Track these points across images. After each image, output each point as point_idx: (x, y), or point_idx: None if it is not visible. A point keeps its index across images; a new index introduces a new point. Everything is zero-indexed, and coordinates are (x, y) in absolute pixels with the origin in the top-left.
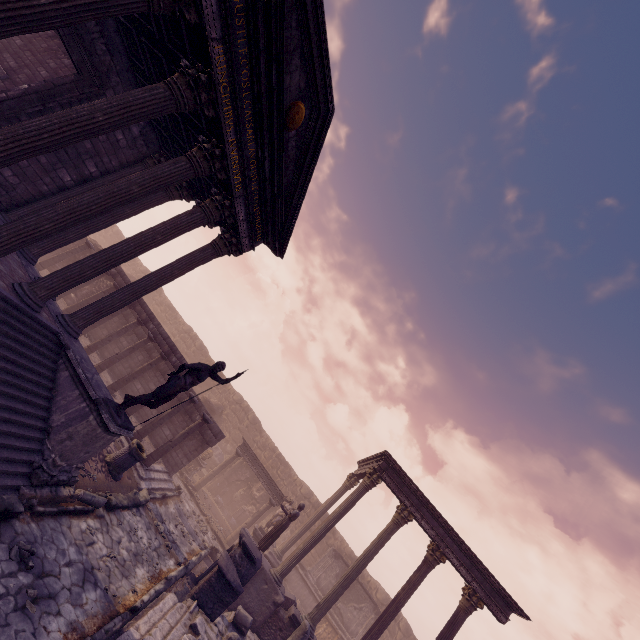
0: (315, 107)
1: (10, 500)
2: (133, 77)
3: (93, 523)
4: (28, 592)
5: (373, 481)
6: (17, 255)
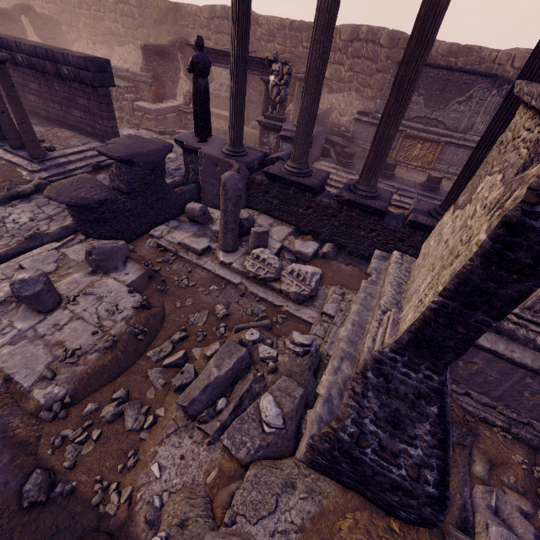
0: None
1: None
2: None
3: None
4: None
5: None
6: None
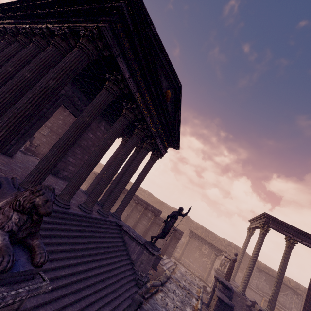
0: (173, 88)
1: (137, 297)
2: None
3: (161, 294)
4: None
5: (266, 230)
6: (87, 196)
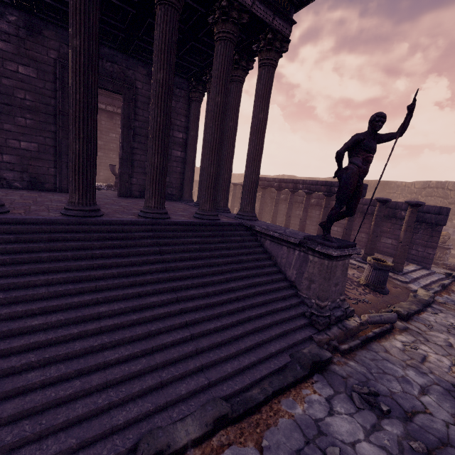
0: None
1: (312, 351)
2: (133, 60)
3: (404, 338)
4: (412, 447)
5: None
6: (196, 208)
